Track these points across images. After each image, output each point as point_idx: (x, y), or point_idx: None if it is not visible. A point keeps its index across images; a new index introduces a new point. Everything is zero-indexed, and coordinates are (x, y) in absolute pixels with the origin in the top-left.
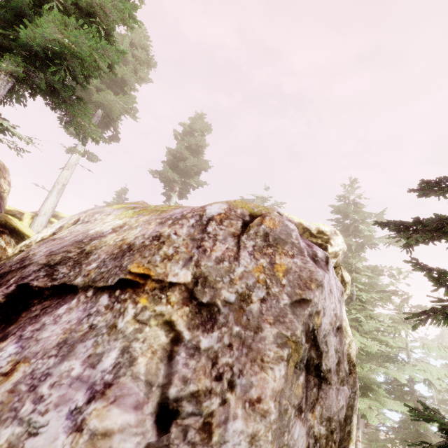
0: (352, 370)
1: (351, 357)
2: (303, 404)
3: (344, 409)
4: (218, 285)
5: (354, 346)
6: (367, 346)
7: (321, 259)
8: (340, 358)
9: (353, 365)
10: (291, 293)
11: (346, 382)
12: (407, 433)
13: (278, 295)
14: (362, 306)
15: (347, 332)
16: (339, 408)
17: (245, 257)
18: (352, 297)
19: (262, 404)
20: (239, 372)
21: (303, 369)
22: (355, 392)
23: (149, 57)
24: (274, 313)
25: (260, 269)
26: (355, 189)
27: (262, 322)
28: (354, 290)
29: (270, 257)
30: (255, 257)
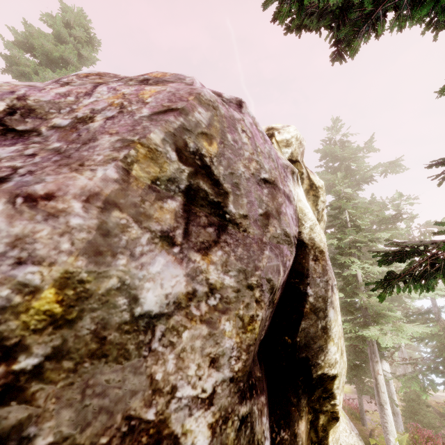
0: (319, 257)
1: (316, 242)
2: (177, 236)
3: (281, 270)
4: (49, 117)
5: (321, 233)
6: (369, 269)
7: (229, 100)
8: (270, 211)
9: (321, 251)
10: (155, 107)
11: (286, 242)
12: (438, 361)
13: (136, 111)
14: (357, 231)
15: (306, 215)
16: (269, 265)
17: (101, 92)
18: (345, 225)
19: (56, 202)
20: (27, 173)
21: (177, 195)
22: (327, 281)
23: (91, 37)
24: (122, 125)
25: (118, 97)
26: (339, 128)
27: (99, 134)
28: (347, 218)
29: (138, 87)
30: (115, 90)
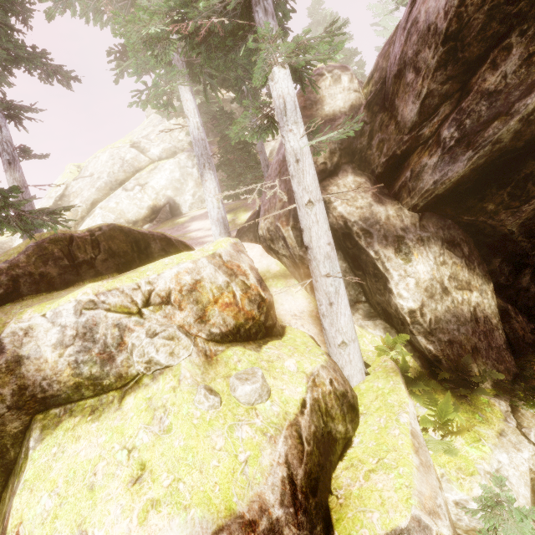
0: None
1: None
2: None
3: None
4: None
5: None
6: None
7: None
8: None
9: None
10: None
11: None
12: None
13: None
14: None
15: None
16: None
17: None
18: None
19: None
20: None
21: None
22: None
23: None
24: None
25: None
26: None
27: None
28: None
29: None
30: None
